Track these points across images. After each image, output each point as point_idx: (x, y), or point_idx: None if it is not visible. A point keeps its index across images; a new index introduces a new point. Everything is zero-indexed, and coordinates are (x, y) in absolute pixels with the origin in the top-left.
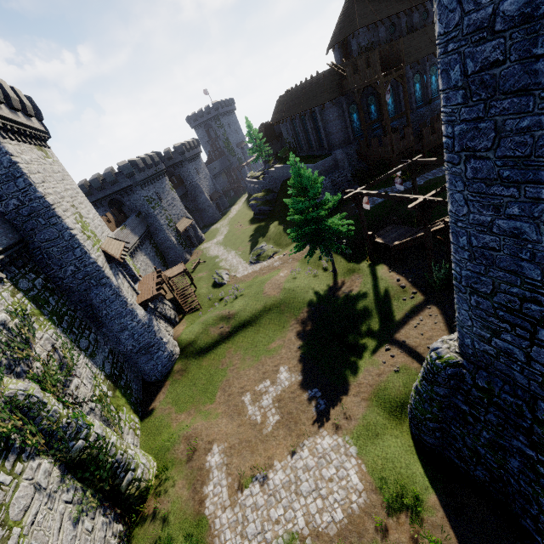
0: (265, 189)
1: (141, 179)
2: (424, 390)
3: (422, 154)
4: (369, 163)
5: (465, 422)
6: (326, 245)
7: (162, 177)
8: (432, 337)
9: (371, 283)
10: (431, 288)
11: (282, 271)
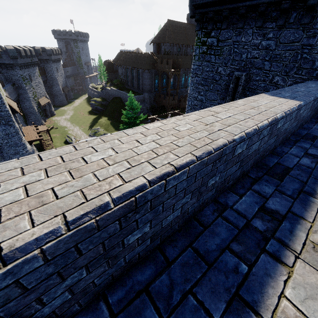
0: (102, 98)
1: (21, 63)
2: None
3: (179, 109)
4: (158, 104)
5: None
6: None
7: (35, 66)
8: None
9: None
10: None
11: None
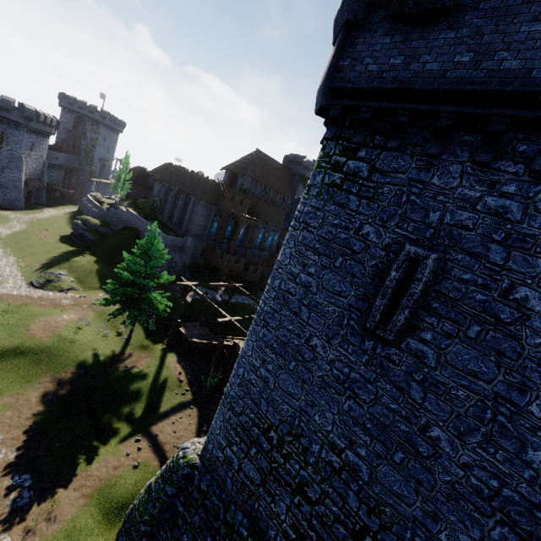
0: (103, 220)
1: None
2: (156, 488)
3: (243, 281)
4: (207, 263)
5: (175, 524)
6: (137, 313)
7: None
8: (182, 437)
9: (156, 367)
10: (201, 390)
11: (69, 313)
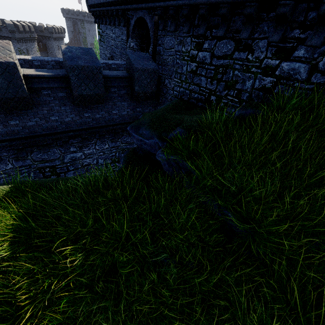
0: None
1: (19, 37)
2: None
3: None
4: None
5: None
6: None
7: (33, 41)
8: None
9: None
10: None
11: None
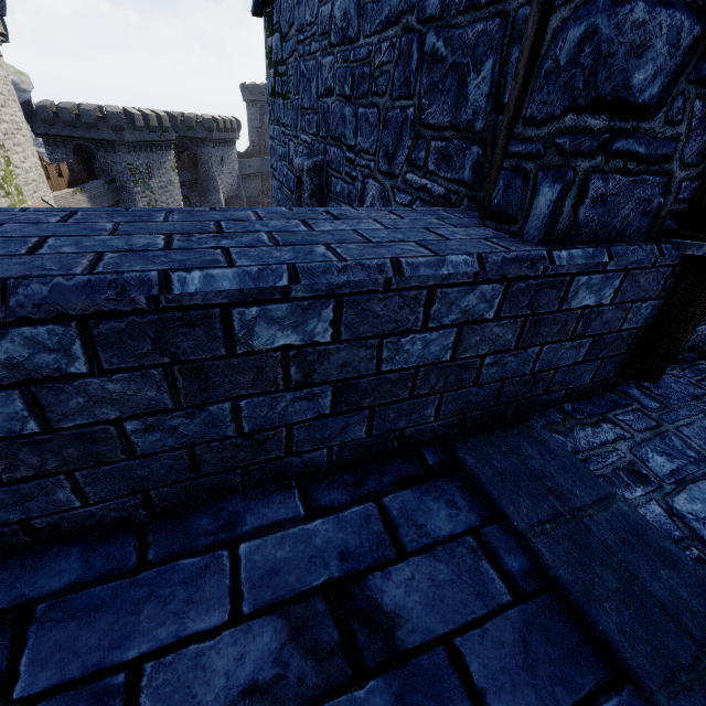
0: None
1: (132, 140)
2: None
3: None
4: None
5: None
6: None
7: (166, 149)
8: None
9: None
10: None
11: None
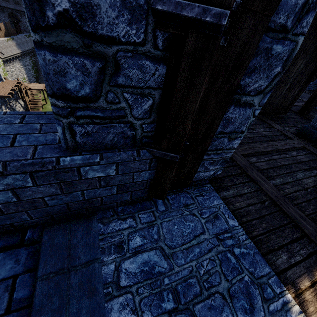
0: None
1: None
2: None
3: None
4: None
5: None
6: None
7: None
8: None
9: None
10: None
11: None
